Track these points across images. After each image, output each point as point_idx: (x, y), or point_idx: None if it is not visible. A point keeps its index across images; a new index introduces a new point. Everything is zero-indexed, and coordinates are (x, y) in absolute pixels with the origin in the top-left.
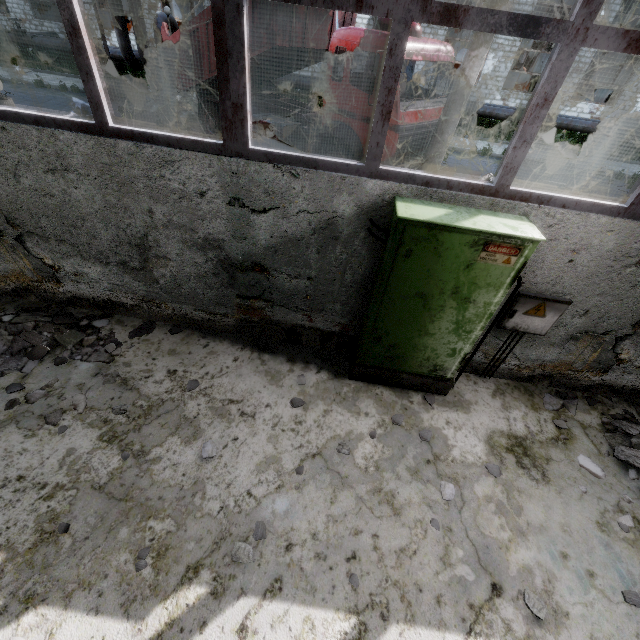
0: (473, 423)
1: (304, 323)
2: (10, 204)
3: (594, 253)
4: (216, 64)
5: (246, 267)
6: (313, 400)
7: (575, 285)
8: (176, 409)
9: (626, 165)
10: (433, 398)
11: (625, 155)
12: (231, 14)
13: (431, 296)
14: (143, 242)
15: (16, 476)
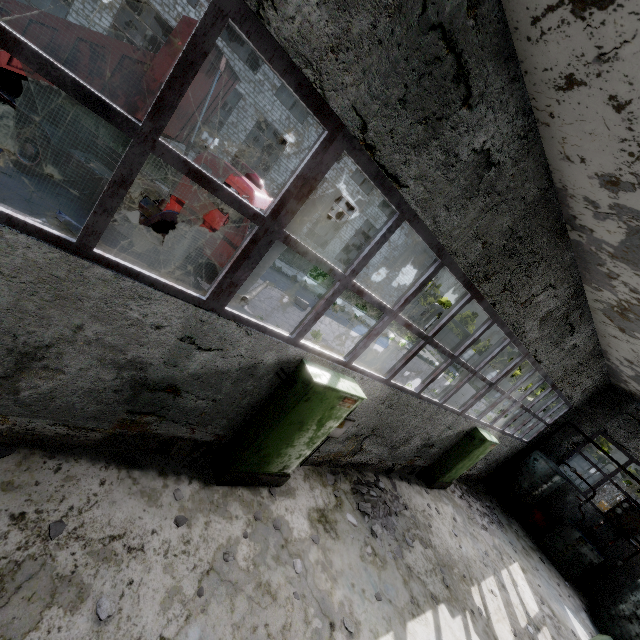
0: (299, 505)
1: (185, 435)
2: None
3: (371, 397)
4: (236, 258)
5: (159, 387)
6: (194, 514)
7: (359, 412)
8: (43, 569)
9: None
10: (275, 490)
11: (328, 285)
12: (264, 242)
13: (306, 423)
14: (36, 351)
15: None
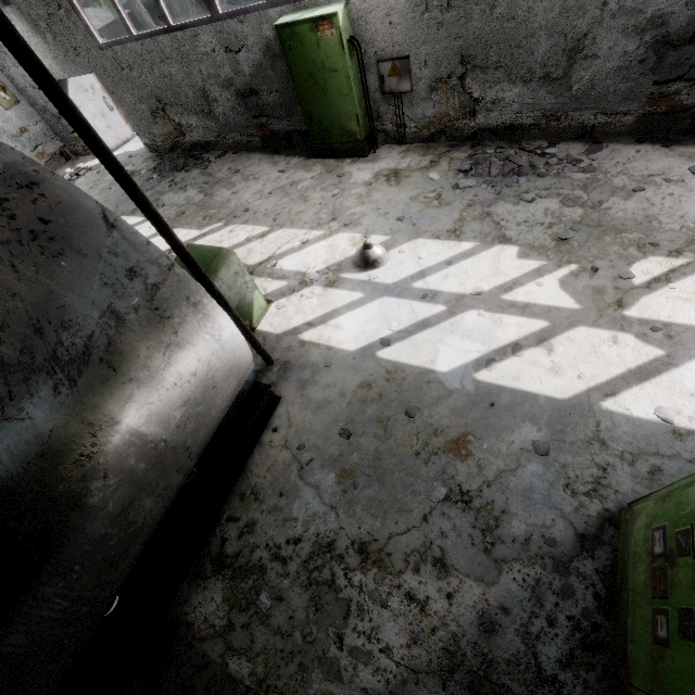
0: (374, 167)
1: (290, 128)
2: (155, 89)
3: (398, 12)
4: None
5: (248, 94)
6: (290, 170)
7: (405, 42)
8: (228, 180)
9: None
10: (357, 159)
11: None
12: None
13: (315, 74)
14: (205, 93)
15: (171, 204)
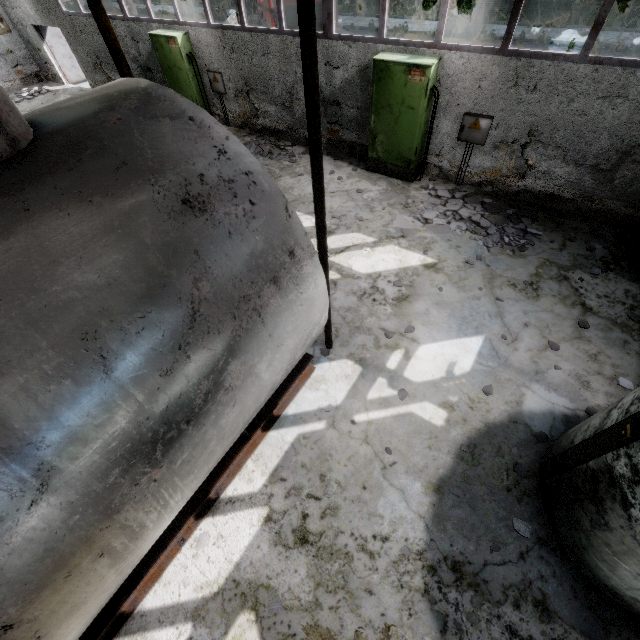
0: None
1: None
2: (95, 50)
3: (212, 46)
4: None
5: (146, 69)
6: None
7: (218, 64)
8: None
9: None
10: None
11: None
12: None
13: (172, 68)
14: None
15: None
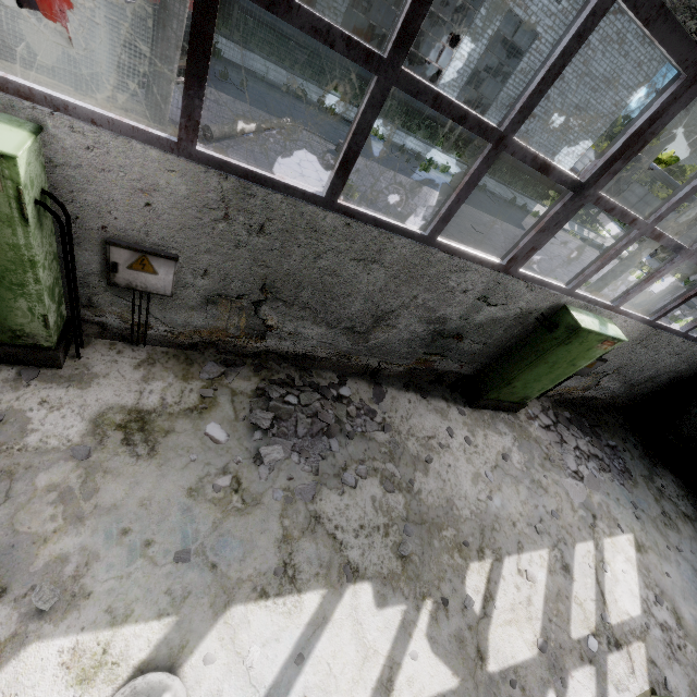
0: (85, 400)
1: None
2: None
3: (170, 198)
4: None
5: None
6: None
7: (173, 237)
8: None
9: (431, 150)
10: (34, 373)
11: (434, 140)
12: None
13: None
14: None
15: None
